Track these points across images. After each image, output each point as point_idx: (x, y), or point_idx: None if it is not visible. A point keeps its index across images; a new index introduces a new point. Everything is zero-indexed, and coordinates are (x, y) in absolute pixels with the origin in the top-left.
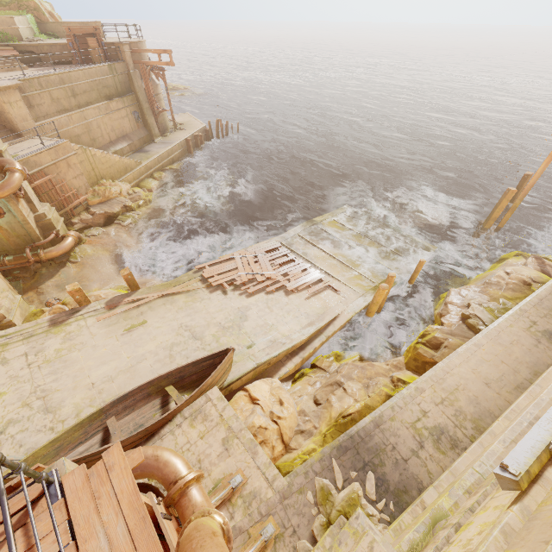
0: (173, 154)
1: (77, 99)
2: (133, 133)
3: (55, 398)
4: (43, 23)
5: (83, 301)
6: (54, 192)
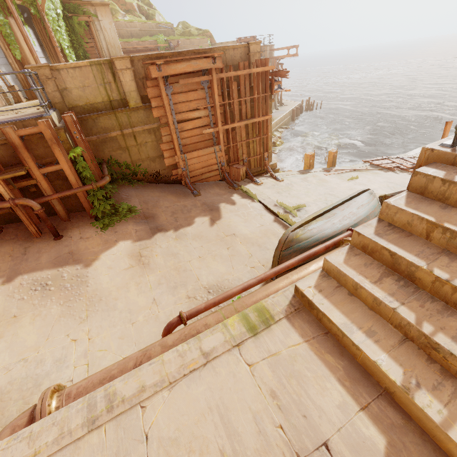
0: (286, 118)
1: None
2: None
3: (340, 197)
4: (212, 44)
5: (311, 165)
6: None
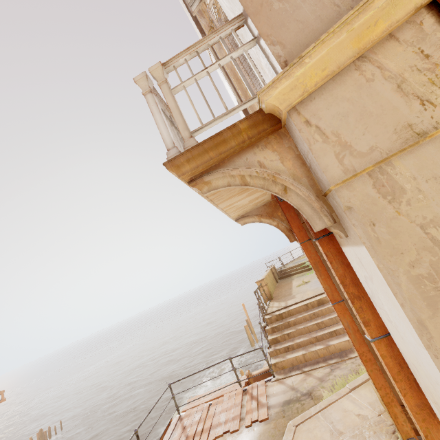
0: None
1: None
2: None
3: None
4: None
5: None
6: None
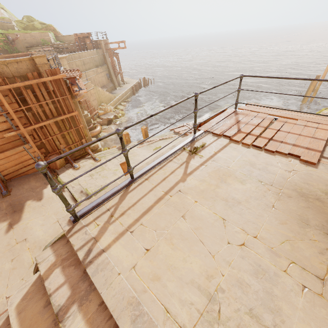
0: (127, 94)
1: (85, 66)
2: (107, 84)
3: None
4: (57, 36)
5: (128, 141)
6: (86, 107)
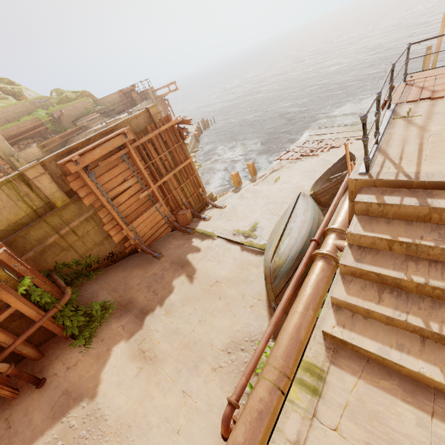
0: (192, 143)
1: None
2: None
3: (278, 202)
4: (95, 101)
5: (239, 182)
6: None
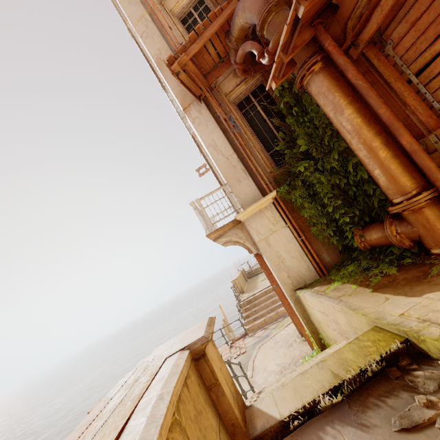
0: None
1: None
2: None
3: None
4: None
5: None
6: None
